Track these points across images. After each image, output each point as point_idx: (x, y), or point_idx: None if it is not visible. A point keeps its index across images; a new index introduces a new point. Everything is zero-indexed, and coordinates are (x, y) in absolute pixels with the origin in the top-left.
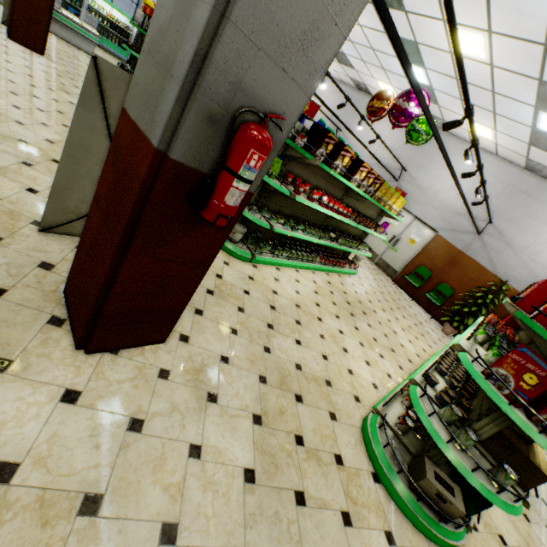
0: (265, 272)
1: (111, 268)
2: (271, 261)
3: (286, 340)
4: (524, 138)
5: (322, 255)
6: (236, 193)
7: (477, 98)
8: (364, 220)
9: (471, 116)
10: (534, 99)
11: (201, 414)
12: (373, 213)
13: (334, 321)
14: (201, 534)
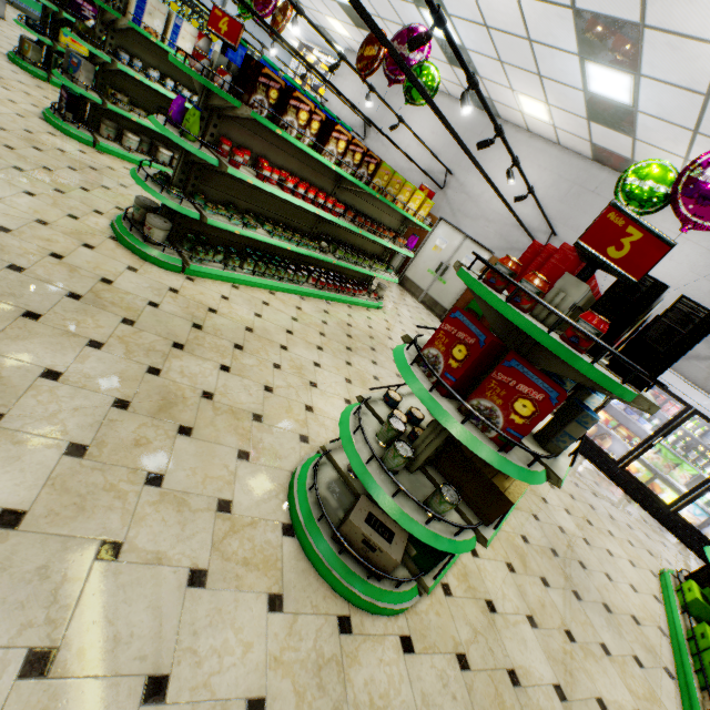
0: (207, 287)
1: None
2: (222, 276)
3: (202, 364)
4: (580, 111)
5: (317, 276)
6: None
7: (516, 55)
8: (368, 222)
9: (442, 25)
10: (575, 42)
11: None
12: (393, 221)
13: (311, 353)
14: None
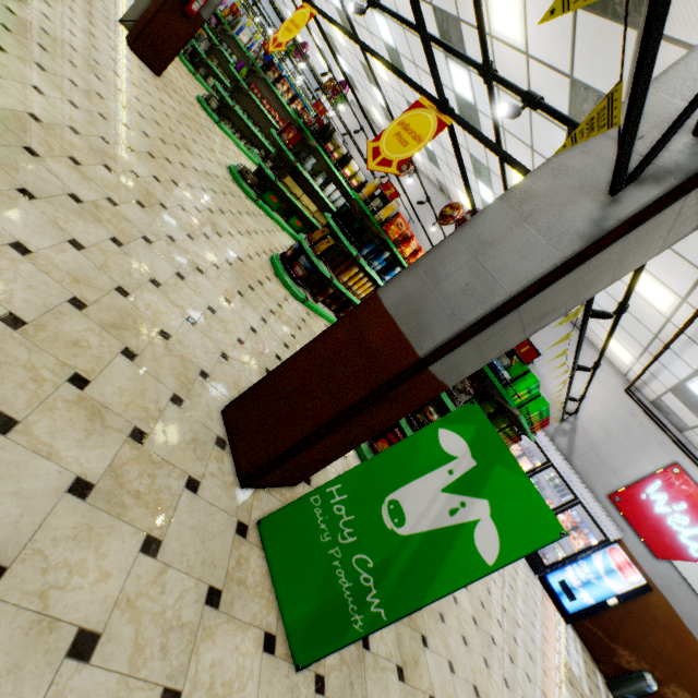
0: (224, 135)
1: (153, 17)
2: (231, 137)
3: (216, 138)
4: (426, 155)
5: None
6: (196, 7)
7: None
8: None
9: (331, 73)
10: None
11: (164, 92)
12: None
13: None
14: (154, 91)
